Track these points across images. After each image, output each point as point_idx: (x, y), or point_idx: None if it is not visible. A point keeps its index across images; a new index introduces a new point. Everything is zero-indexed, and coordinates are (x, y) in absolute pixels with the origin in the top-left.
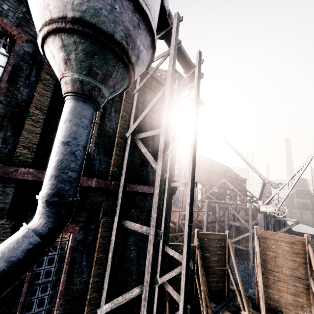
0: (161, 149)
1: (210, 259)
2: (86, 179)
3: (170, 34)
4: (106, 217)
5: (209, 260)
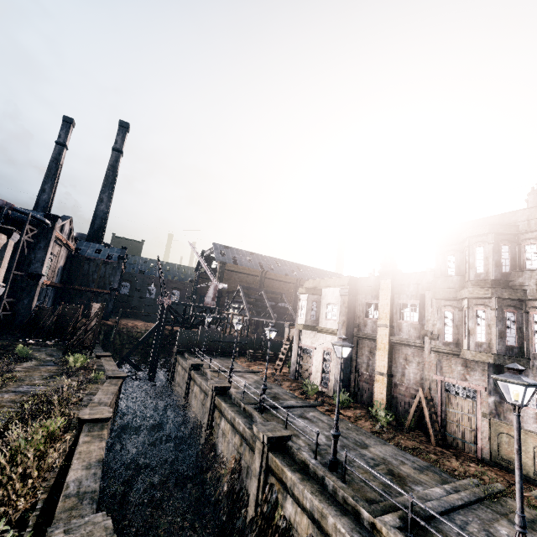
0: None
1: (67, 318)
2: None
3: (13, 210)
4: None
5: (66, 319)
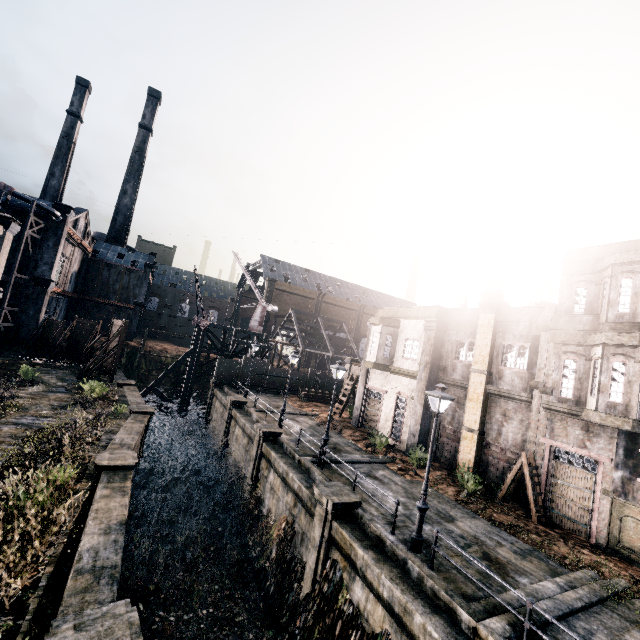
0: None
1: (82, 336)
2: None
3: (13, 195)
4: None
5: (81, 337)
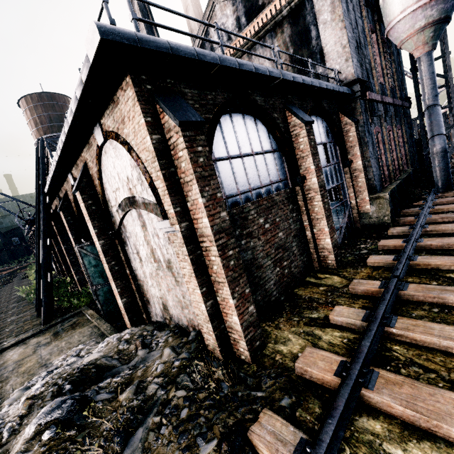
0: (449, 66)
1: None
2: (400, 102)
3: None
4: (404, 121)
5: None
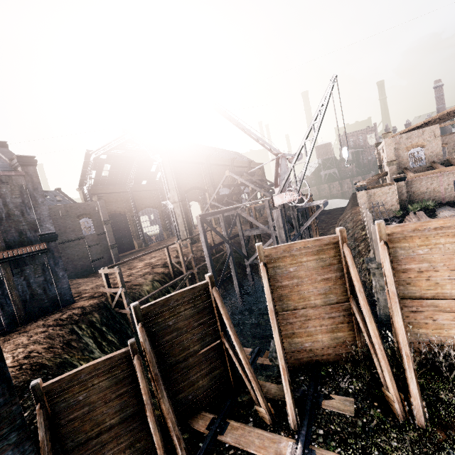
0: None
1: (184, 345)
2: None
3: None
4: None
5: (183, 347)
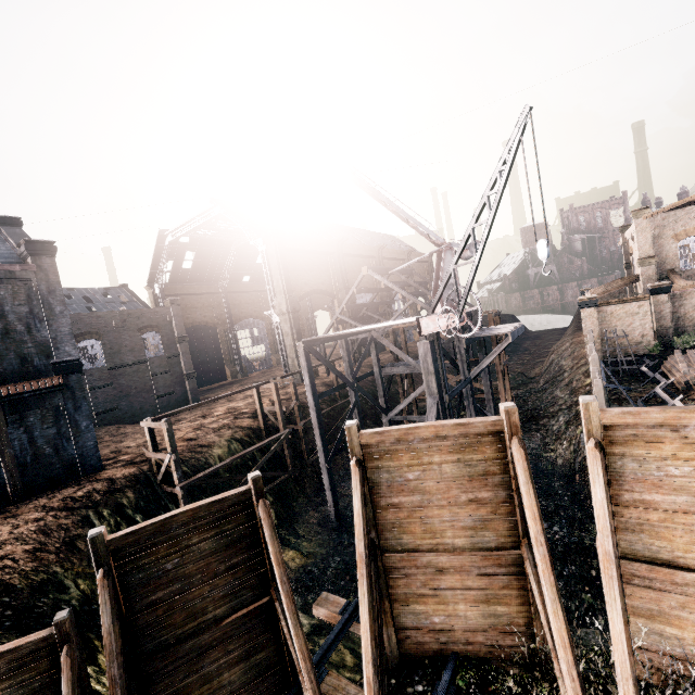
0: None
1: (196, 606)
2: None
3: None
4: None
5: (192, 611)
